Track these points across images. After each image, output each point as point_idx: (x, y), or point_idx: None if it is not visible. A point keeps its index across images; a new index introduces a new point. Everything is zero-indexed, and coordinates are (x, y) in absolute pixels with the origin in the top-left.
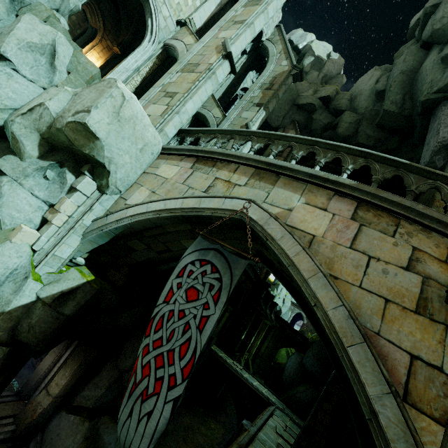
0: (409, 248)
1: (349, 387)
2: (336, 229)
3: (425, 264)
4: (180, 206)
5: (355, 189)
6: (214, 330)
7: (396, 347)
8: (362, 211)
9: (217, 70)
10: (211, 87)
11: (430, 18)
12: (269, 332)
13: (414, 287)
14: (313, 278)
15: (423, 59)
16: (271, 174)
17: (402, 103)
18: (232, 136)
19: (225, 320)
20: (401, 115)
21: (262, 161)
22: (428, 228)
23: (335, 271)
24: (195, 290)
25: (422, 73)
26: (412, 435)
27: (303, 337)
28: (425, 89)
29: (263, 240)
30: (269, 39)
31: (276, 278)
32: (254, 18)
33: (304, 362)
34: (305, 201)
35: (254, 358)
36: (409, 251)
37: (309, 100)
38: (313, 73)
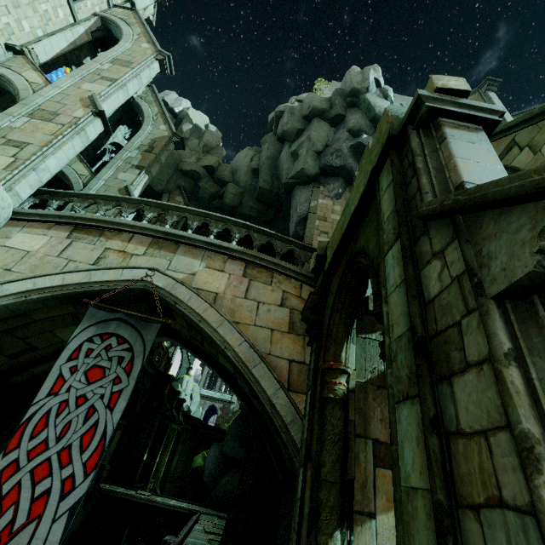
0: (281, 292)
1: (262, 421)
2: (233, 285)
3: (290, 301)
4: (60, 283)
5: (242, 253)
6: (105, 454)
7: (281, 359)
8: (249, 270)
9: (87, 127)
10: (81, 144)
11: (280, 120)
12: (178, 441)
13: (286, 317)
14: (221, 326)
15: (280, 150)
16: (171, 243)
17: (271, 183)
18: (119, 203)
19: (117, 443)
20: (272, 192)
21: (159, 230)
22: (289, 277)
23: (237, 318)
24: (102, 370)
25: (281, 162)
26: (294, 406)
27: (220, 430)
28: (284, 175)
29: (172, 305)
30: (142, 97)
31: (178, 372)
32: (126, 80)
33: (224, 450)
34: (206, 266)
35: (163, 484)
36: (281, 294)
37: (193, 167)
38: (194, 140)
